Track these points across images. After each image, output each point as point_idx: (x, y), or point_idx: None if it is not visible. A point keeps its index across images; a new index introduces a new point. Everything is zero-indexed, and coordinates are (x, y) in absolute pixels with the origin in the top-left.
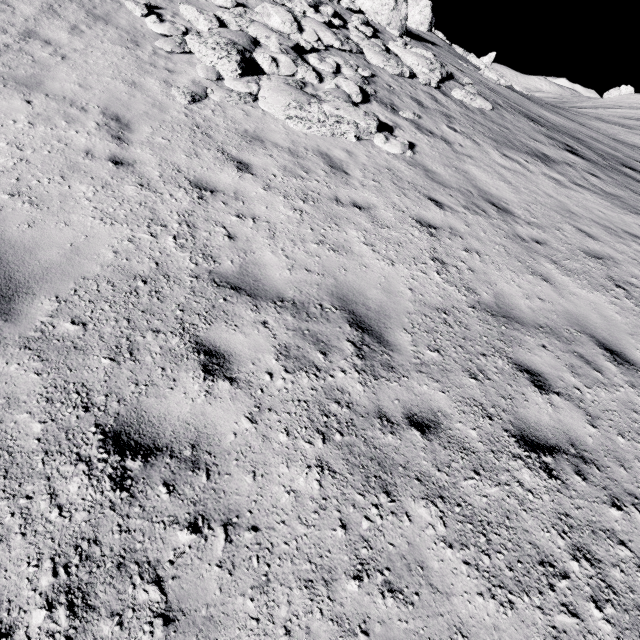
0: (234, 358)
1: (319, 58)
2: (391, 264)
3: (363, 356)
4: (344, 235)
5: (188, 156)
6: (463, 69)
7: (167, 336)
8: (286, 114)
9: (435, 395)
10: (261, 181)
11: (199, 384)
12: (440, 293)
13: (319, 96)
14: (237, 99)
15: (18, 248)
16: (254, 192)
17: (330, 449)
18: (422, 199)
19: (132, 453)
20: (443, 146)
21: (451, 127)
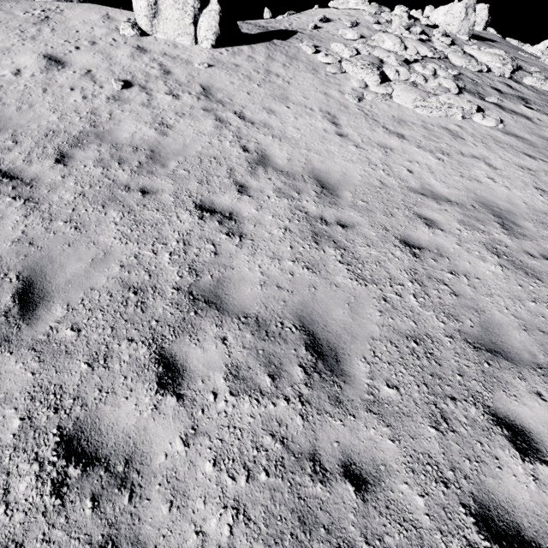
0: (438, 222)
1: (422, 66)
2: (508, 189)
3: (506, 229)
4: (473, 173)
5: (370, 131)
6: (525, 59)
7: (402, 211)
8: (414, 105)
9: None
10: (413, 144)
11: (427, 229)
12: (545, 206)
13: (429, 92)
14: (381, 98)
15: (322, 172)
16: (412, 150)
17: (502, 260)
18: (519, 154)
19: (413, 247)
20: (524, 120)
21: (528, 106)
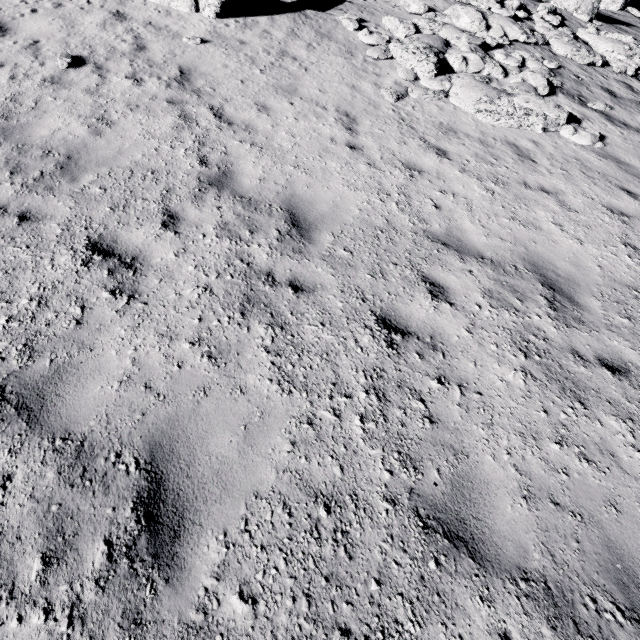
0: (450, 290)
1: (505, 53)
2: (579, 243)
3: (555, 309)
4: (533, 214)
5: (399, 144)
6: None
7: (402, 268)
8: (476, 108)
9: (625, 350)
10: (457, 165)
11: (429, 302)
12: (631, 274)
13: (505, 90)
14: (432, 96)
15: (304, 201)
16: (452, 174)
17: (531, 363)
18: (613, 189)
19: (394, 331)
20: (638, 138)
21: None
